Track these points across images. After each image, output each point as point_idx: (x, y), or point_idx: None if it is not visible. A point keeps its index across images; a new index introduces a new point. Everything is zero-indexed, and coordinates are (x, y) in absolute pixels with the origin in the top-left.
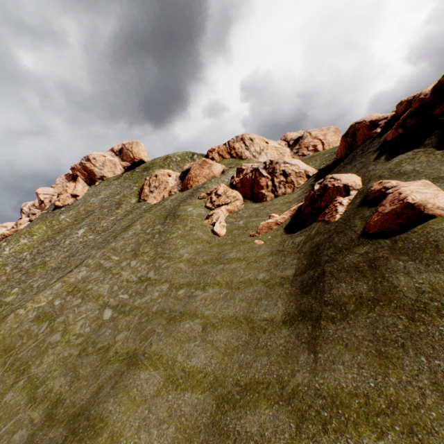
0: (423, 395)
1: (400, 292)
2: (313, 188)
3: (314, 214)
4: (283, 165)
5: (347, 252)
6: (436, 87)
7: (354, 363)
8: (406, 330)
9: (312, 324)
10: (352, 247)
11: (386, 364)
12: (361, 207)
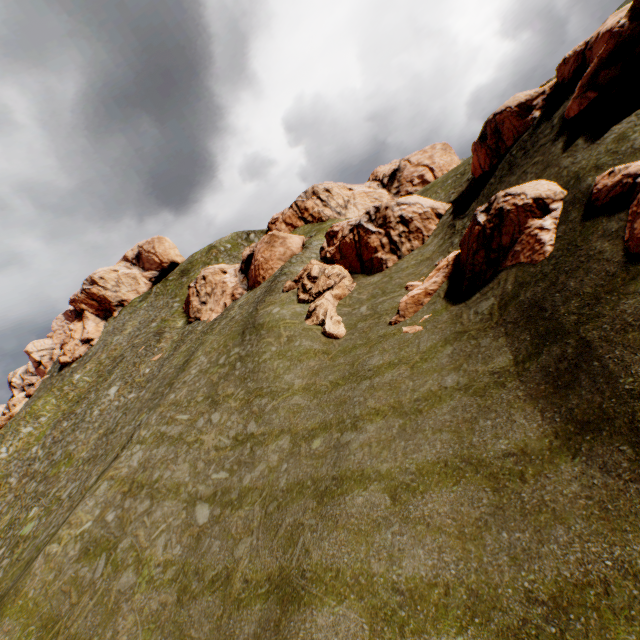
0: None
1: None
2: (476, 221)
3: (494, 260)
4: (397, 208)
5: (616, 296)
6: (635, 9)
7: None
8: None
9: (627, 440)
10: (621, 285)
11: None
12: (589, 221)
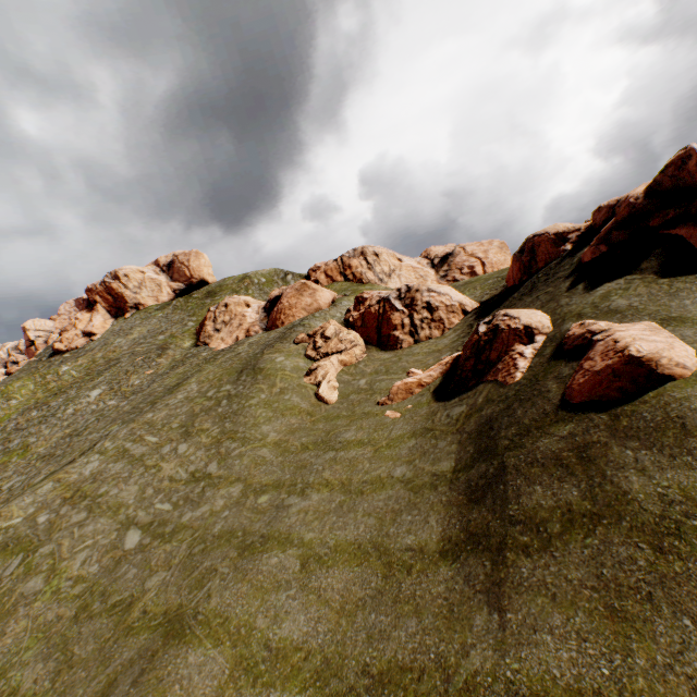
0: (696, 692)
1: (634, 502)
2: (476, 330)
3: (480, 371)
4: (427, 294)
5: (540, 433)
6: (651, 189)
7: (570, 630)
8: (652, 569)
9: (492, 557)
10: (547, 425)
11: (626, 632)
12: (554, 360)
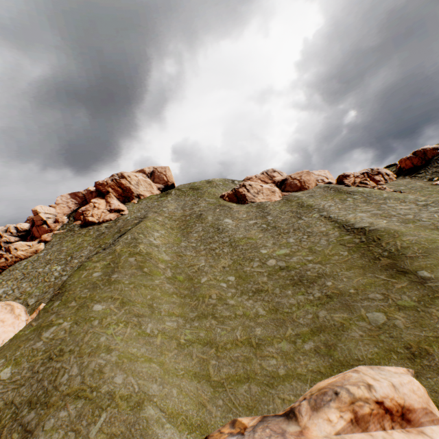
0: None
1: None
2: None
3: None
4: (383, 170)
5: None
6: None
7: None
8: None
9: None
10: None
11: None
12: None
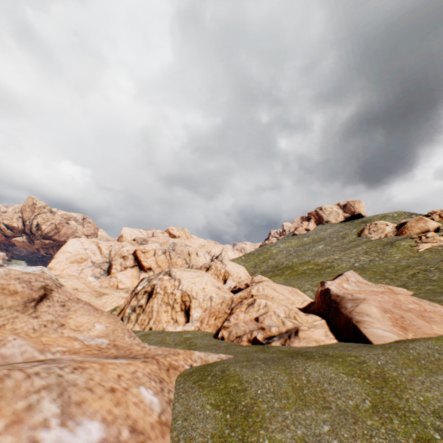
0: None
1: None
2: None
3: None
4: None
5: None
6: None
7: None
8: None
9: None
10: None
11: None
12: None
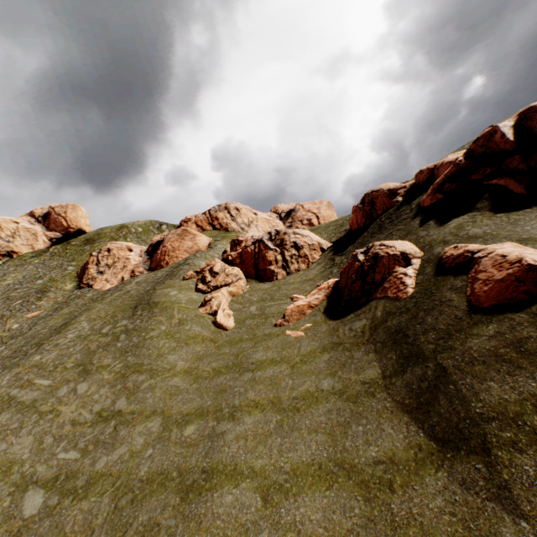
0: None
1: None
2: (357, 258)
3: (368, 290)
4: (293, 236)
5: (464, 334)
6: (467, 154)
7: None
8: None
9: (482, 459)
10: (467, 327)
11: None
12: (440, 276)
